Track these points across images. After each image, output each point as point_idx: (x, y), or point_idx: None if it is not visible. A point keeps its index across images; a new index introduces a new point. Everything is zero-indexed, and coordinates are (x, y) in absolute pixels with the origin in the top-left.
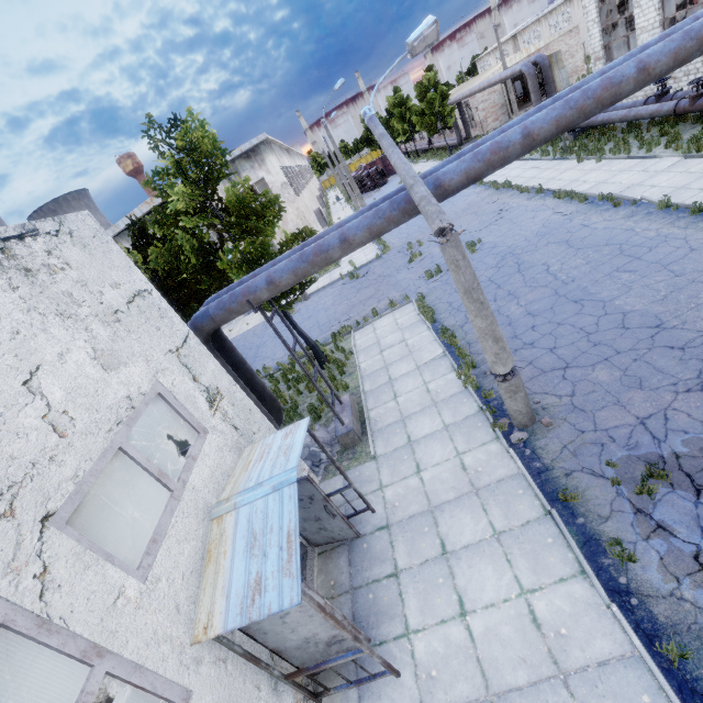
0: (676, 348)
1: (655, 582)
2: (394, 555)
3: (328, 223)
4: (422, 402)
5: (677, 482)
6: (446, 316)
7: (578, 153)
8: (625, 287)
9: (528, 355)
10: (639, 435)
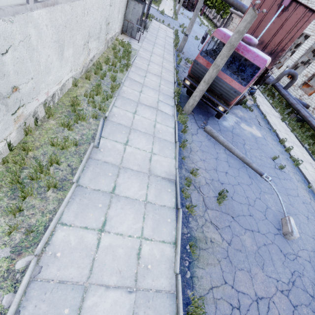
0: None
1: (181, 64)
2: (144, 39)
3: None
4: (163, 37)
5: None
6: (179, 37)
7: None
8: None
9: (188, 51)
10: None
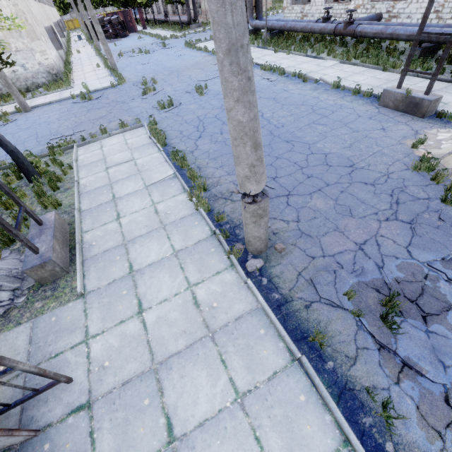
0: (369, 184)
1: (421, 444)
2: None
3: (66, 52)
4: (149, 224)
5: (405, 310)
6: (177, 142)
7: (274, 46)
8: (322, 135)
9: None
10: (362, 261)
